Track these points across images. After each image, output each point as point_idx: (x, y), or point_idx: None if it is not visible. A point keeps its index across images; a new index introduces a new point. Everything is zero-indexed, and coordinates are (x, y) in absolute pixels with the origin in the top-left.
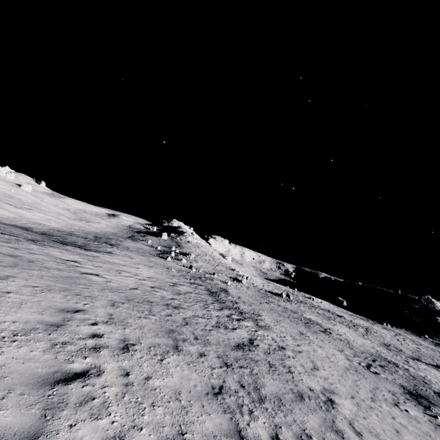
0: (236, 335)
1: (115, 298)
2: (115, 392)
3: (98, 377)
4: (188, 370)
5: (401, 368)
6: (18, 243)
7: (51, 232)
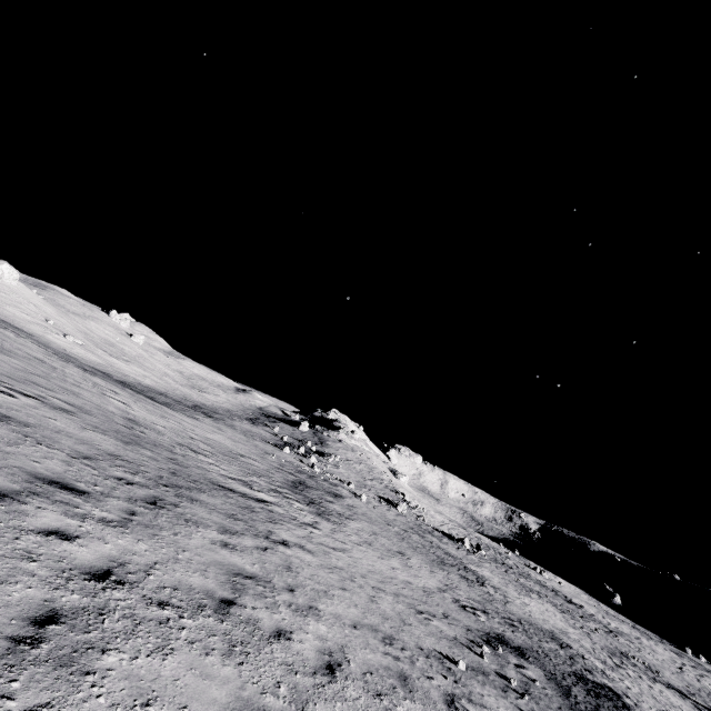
0: (247, 490)
1: (113, 411)
2: (8, 401)
3: (6, 395)
4: (108, 444)
5: (568, 650)
6: (61, 361)
7: (133, 384)
